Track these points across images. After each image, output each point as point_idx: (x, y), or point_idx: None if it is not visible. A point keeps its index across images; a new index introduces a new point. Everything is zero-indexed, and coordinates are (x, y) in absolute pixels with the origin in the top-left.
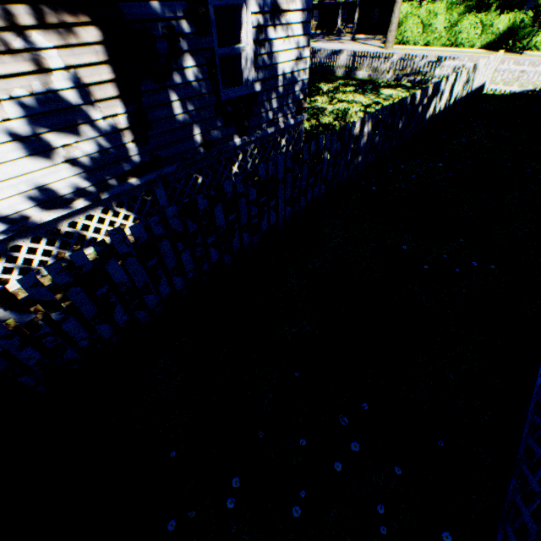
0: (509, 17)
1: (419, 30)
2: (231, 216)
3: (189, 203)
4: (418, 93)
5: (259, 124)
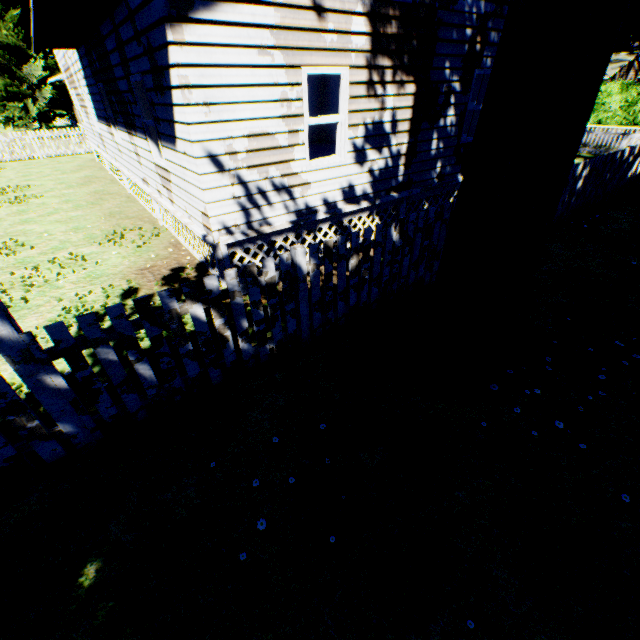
0: None
1: None
2: None
3: None
4: (626, 150)
5: None
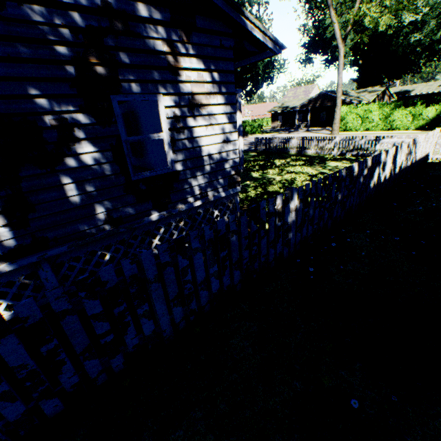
0: (435, 108)
1: (358, 121)
2: (45, 346)
3: None
4: (354, 165)
5: (184, 198)
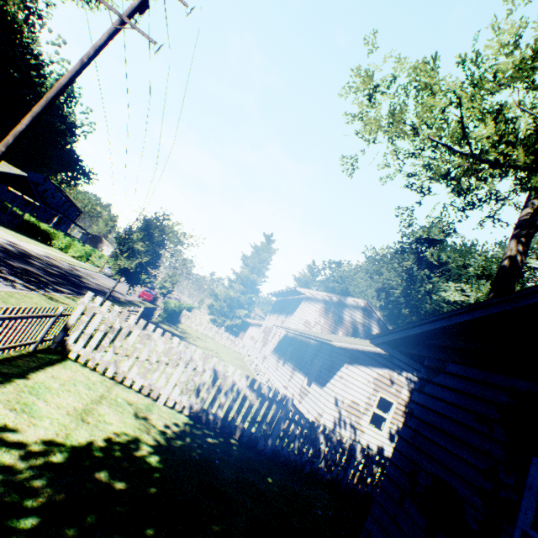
0: None
1: None
2: None
3: None
4: None
5: None
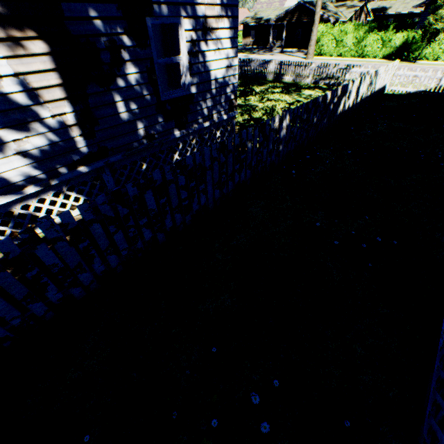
0: (403, 35)
1: (333, 45)
2: (161, 200)
3: (119, 190)
4: (328, 93)
5: (196, 119)
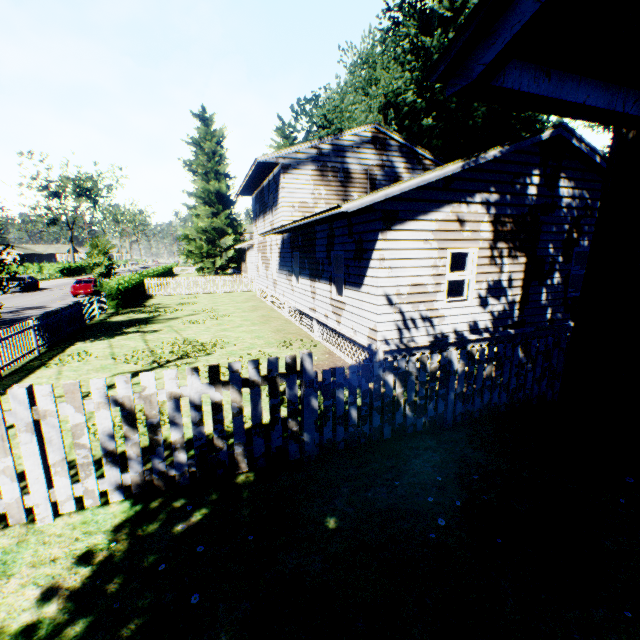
0: None
1: None
2: None
3: None
4: None
5: None
